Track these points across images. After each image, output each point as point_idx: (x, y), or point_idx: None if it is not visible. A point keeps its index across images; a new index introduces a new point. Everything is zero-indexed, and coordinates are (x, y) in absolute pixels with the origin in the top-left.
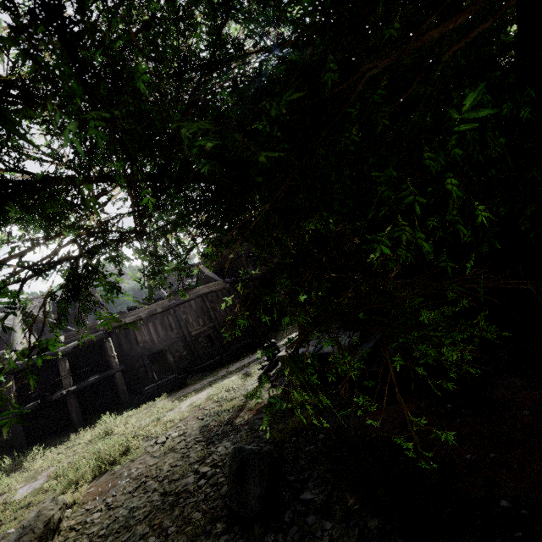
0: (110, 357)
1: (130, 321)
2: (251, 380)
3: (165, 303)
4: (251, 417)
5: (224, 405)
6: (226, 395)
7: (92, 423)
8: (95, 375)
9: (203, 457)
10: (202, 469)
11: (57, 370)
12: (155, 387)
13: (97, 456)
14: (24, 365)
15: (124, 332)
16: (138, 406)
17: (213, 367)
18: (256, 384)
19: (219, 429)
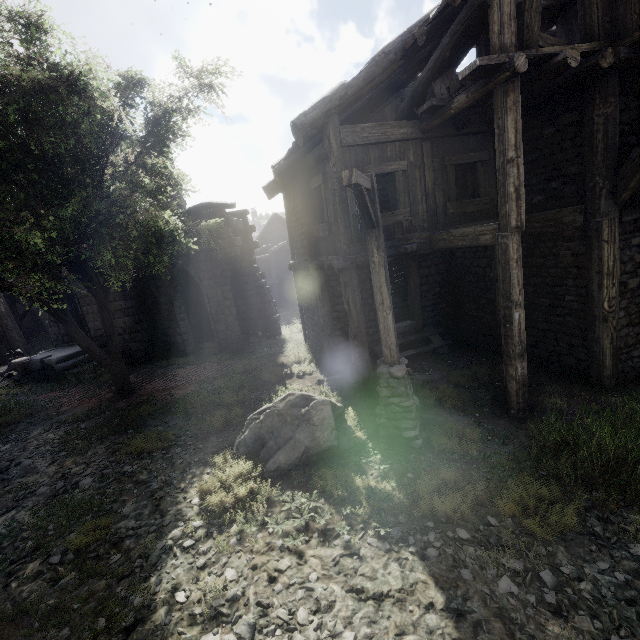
0: None
1: None
2: None
3: None
4: None
5: None
6: None
7: None
8: None
9: None
10: None
11: None
12: None
13: None
14: None
15: None
16: None
17: None
18: None
19: None
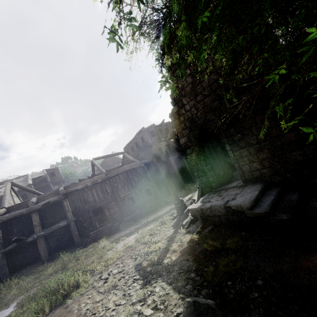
0: (67, 212)
1: (80, 188)
2: (167, 227)
3: (103, 176)
4: (177, 258)
5: (151, 247)
6: (150, 239)
7: (55, 257)
8: (57, 224)
9: (143, 297)
10: (145, 312)
11: (31, 221)
12: (97, 232)
13: (54, 289)
14: (8, 217)
15: (77, 195)
16: (86, 246)
17: (136, 218)
18: (172, 230)
19: (152, 269)
